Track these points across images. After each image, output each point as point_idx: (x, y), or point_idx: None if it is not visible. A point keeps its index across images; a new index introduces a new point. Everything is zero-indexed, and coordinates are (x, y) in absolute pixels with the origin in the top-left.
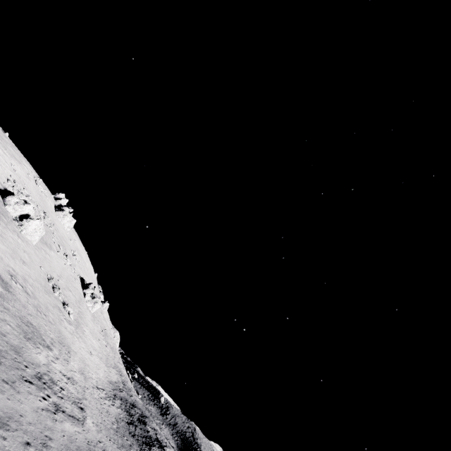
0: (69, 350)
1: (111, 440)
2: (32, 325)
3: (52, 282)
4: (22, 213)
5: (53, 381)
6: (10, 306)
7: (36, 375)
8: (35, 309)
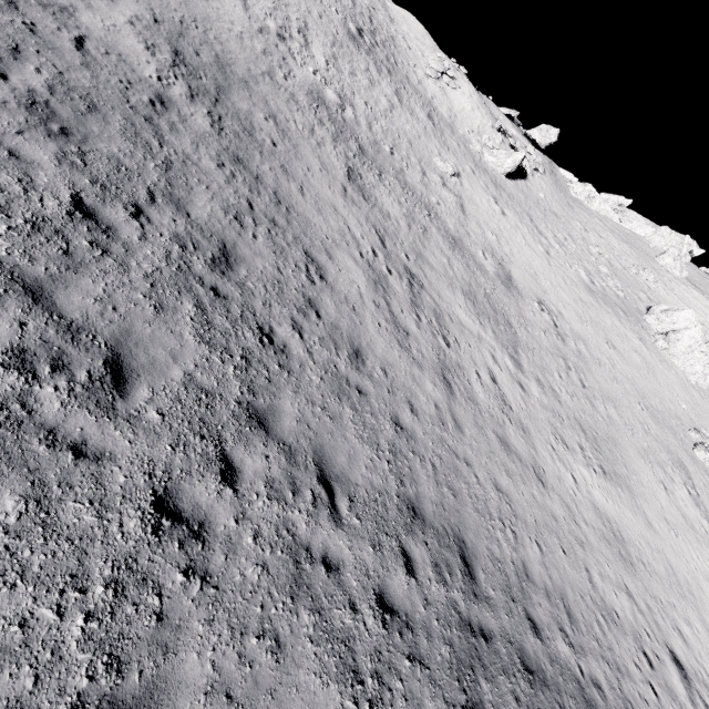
0: (613, 478)
1: (439, 481)
2: (507, 324)
3: (704, 439)
4: (673, 328)
5: (440, 320)
6: (483, 280)
7: (409, 270)
8: (557, 352)
